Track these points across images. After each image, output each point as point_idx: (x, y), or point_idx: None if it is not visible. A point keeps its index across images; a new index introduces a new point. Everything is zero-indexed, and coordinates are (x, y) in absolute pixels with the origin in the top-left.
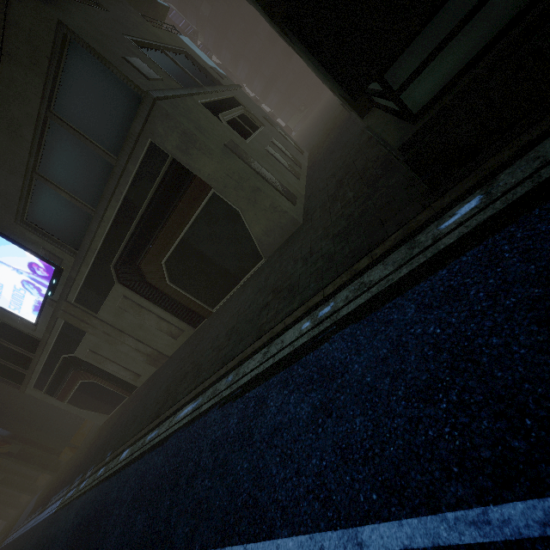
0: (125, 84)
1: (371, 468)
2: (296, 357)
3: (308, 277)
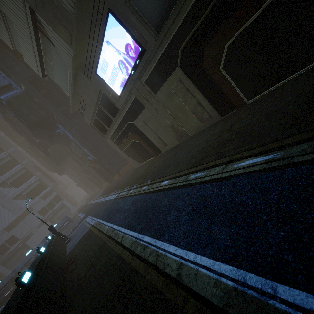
0: None
1: None
2: None
3: None
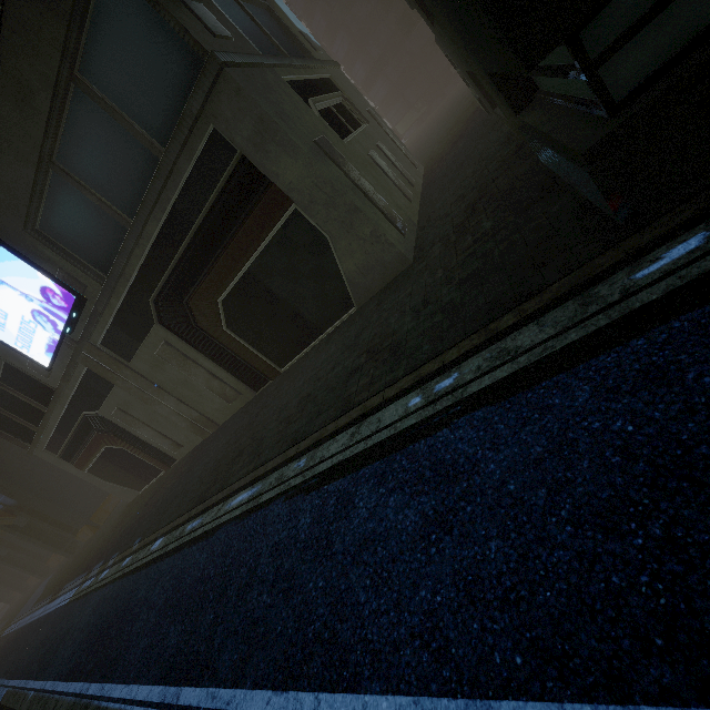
0: (180, 39)
1: (514, 618)
2: (400, 445)
3: (421, 335)
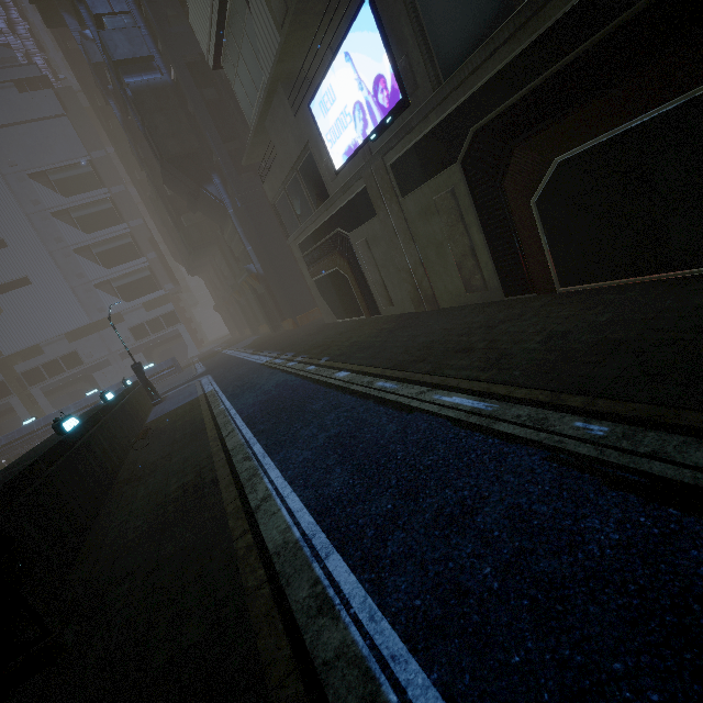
0: None
1: None
2: None
3: None
